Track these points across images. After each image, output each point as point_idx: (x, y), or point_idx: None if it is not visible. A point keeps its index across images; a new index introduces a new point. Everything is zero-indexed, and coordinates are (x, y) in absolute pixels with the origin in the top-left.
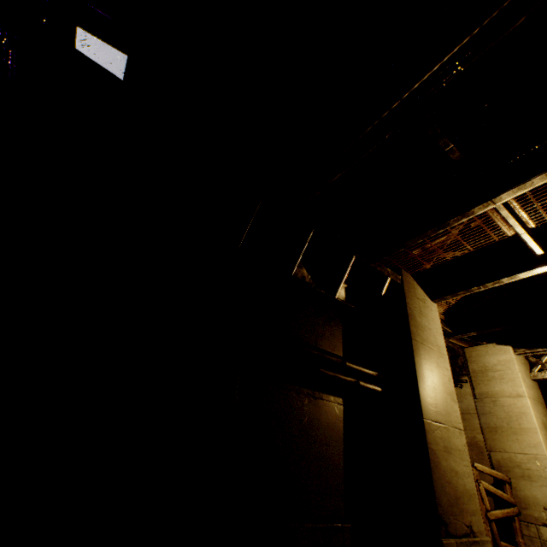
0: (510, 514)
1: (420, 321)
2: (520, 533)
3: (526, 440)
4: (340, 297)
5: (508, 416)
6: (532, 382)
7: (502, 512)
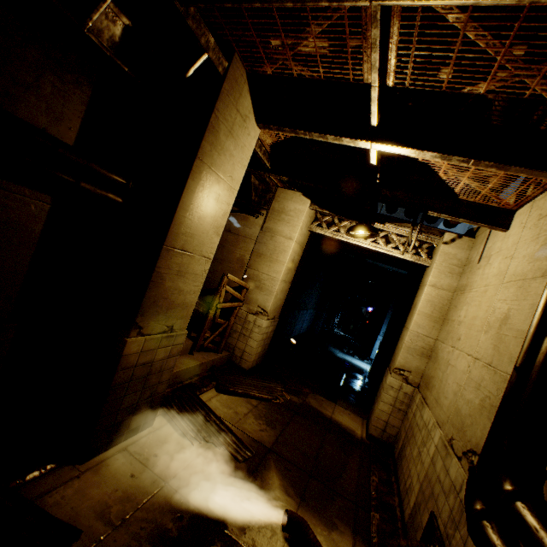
0: (236, 306)
1: (224, 142)
2: (236, 316)
3: (274, 268)
4: (106, 37)
5: (275, 250)
6: (307, 232)
7: (230, 305)
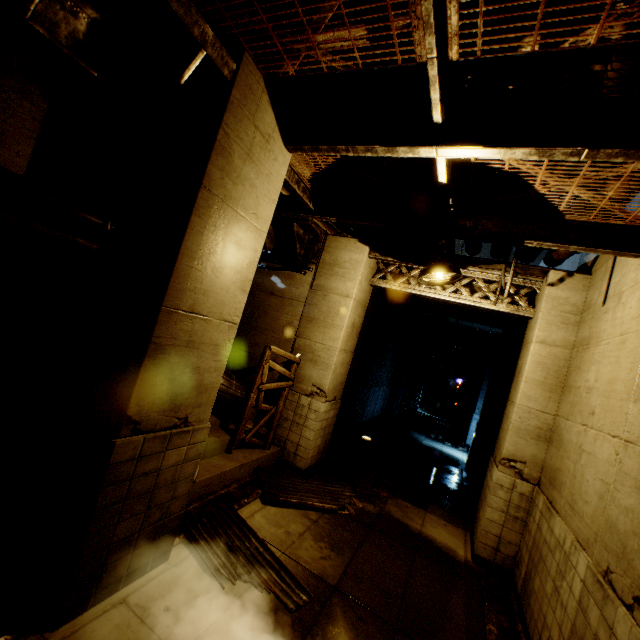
0: (284, 386)
1: (241, 168)
2: (285, 399)
3: (330, 334)
4: (65, 33)
5: (329, 312)
6: (369, 287)
7: (276, 385)
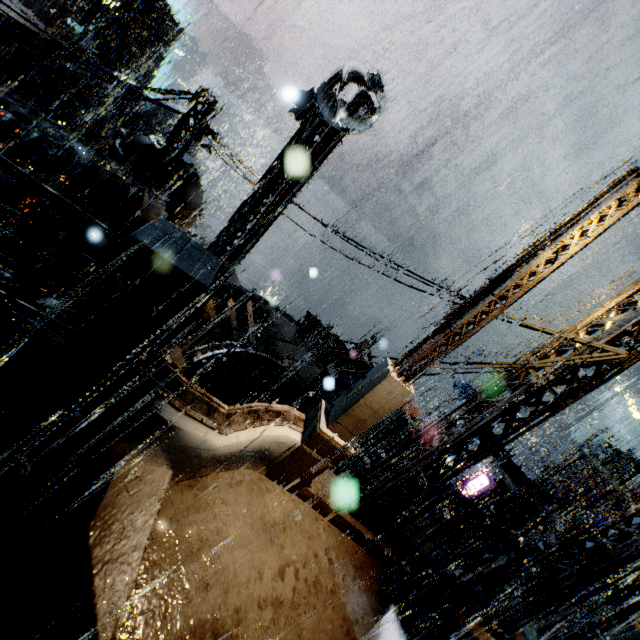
0: None
1: None
2: None
3: None
4: None
5: None
6: None
7: None
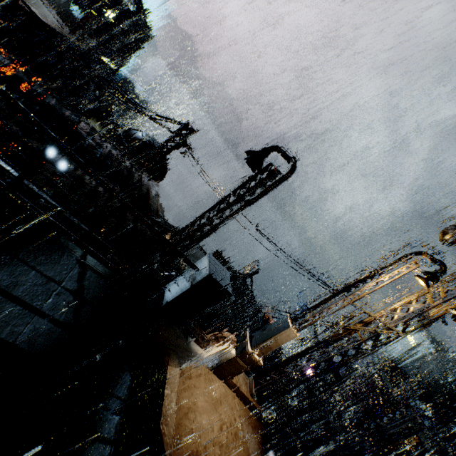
0: None
1: None
2: None
3: None
4: None
5: None
6: None
7: None
